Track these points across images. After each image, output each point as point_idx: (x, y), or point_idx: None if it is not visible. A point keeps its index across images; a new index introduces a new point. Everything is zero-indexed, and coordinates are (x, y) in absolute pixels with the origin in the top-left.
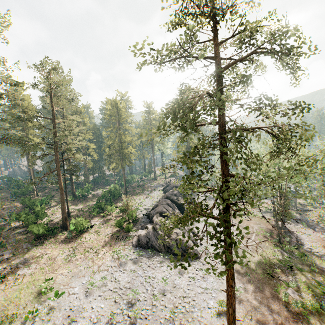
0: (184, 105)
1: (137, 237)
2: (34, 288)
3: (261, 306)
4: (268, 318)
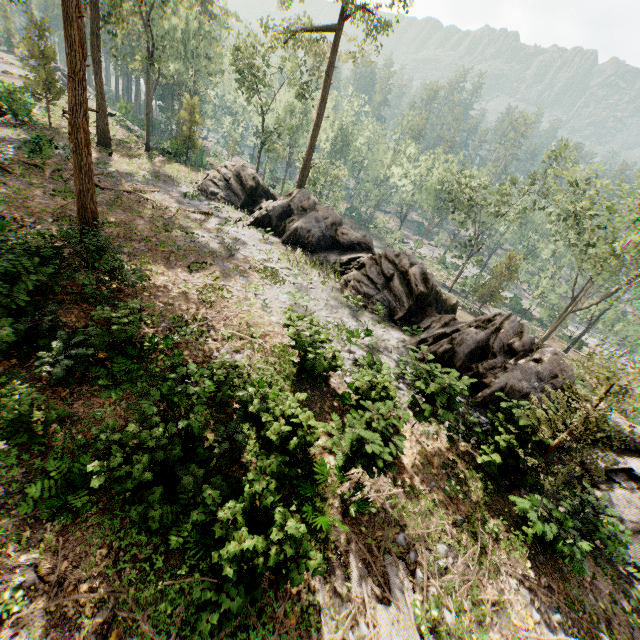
0: None
1: None
2: None
3: None
4: None
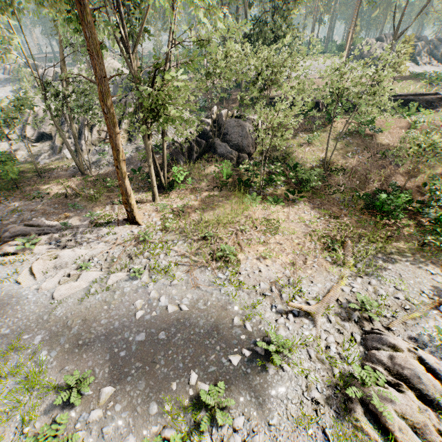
0: None
1: None
2: None
3: None
4: None
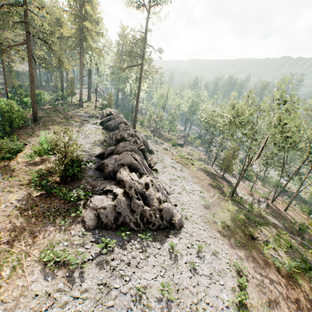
0: None
1: (95, 211)
2: None
3: (264, 280)
4: (276, 294)
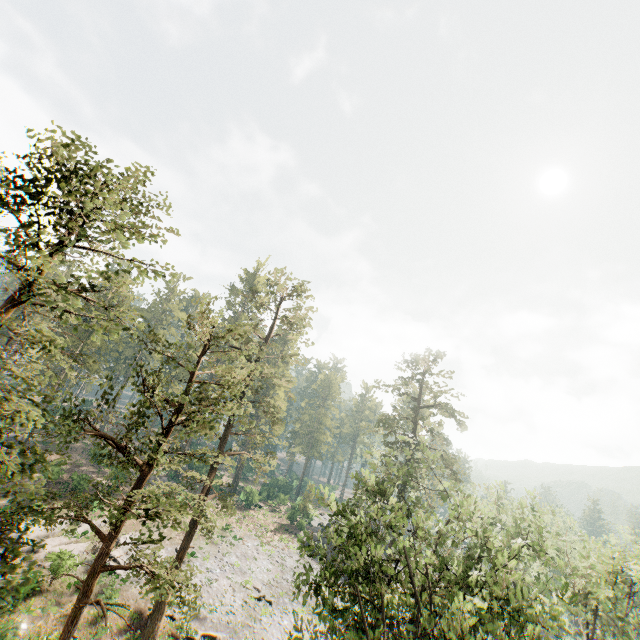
0: (389, 419)
1: None
2: (218, 524)
3: None
4: None
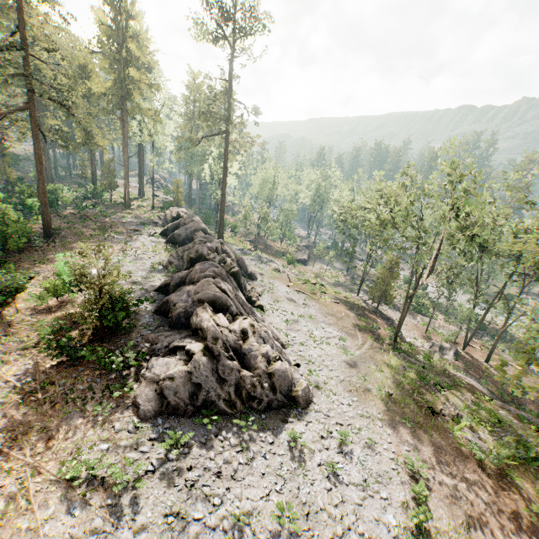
0: None
1: (156, 385)
2: None
3: (458, 484)
4: (480, 507)
